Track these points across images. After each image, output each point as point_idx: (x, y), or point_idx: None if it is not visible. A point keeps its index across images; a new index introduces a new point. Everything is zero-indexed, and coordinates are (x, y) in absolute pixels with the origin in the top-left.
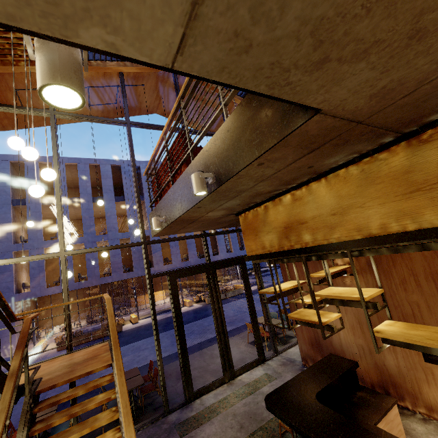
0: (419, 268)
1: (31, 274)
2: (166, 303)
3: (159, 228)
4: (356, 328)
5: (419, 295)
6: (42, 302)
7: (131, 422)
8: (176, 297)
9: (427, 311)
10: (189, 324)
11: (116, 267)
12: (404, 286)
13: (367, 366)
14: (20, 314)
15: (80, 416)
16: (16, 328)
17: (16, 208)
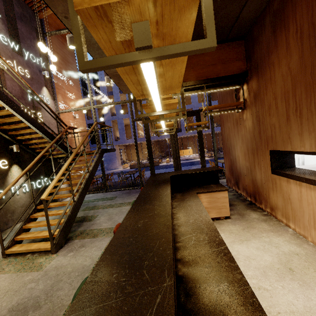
0: (279, 90)
1: (119, 132)
2: (190, 156)
3: (109, 83)
4: (246, 154)
5: (276, 118)
6: (129, 148)
7: (74, 153)
8: (148, 133)
9: (278, 130)
10: (192, 165)
11: (159, 131)
12: (269, 111)
13: (249, 182)
14: (80, 132)
15: (115, 182)
16: (117, 157)
17: (110, 97)
